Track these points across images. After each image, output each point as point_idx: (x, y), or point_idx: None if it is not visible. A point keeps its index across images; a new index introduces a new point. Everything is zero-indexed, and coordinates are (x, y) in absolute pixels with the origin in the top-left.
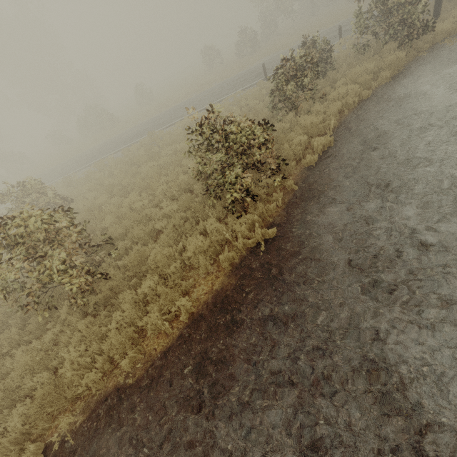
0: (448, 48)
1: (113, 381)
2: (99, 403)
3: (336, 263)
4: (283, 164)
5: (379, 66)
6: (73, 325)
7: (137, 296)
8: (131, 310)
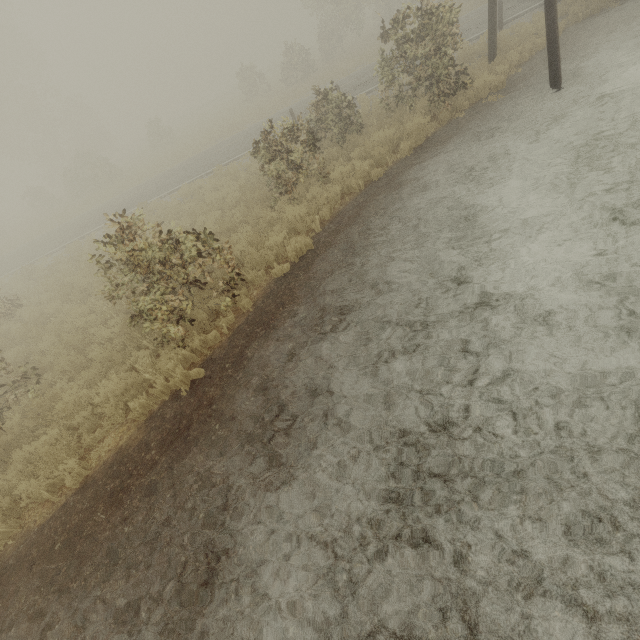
0: (487, 109)
1: None
2: None
3: (241, 418)
4: (237, 278)
5: (405, 131)
6: None
7: (31, 454)
8: (14, 474)
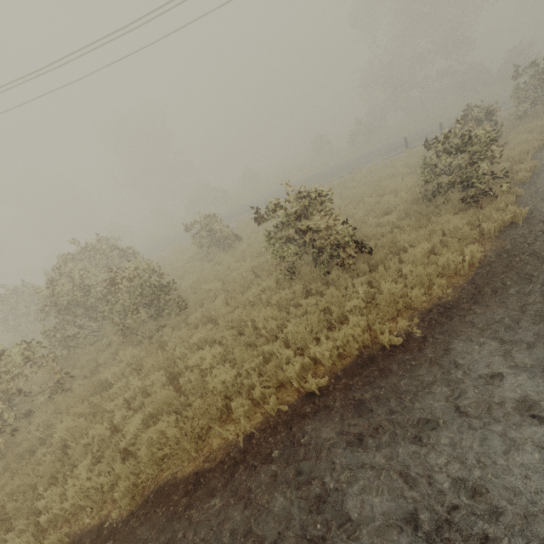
0: None
1: (426, 303)
2: (425, 314)
3: None
4: (503, 177)
5: None
6: (344, 287)
7: (413, 256)
8: (420, 260)
